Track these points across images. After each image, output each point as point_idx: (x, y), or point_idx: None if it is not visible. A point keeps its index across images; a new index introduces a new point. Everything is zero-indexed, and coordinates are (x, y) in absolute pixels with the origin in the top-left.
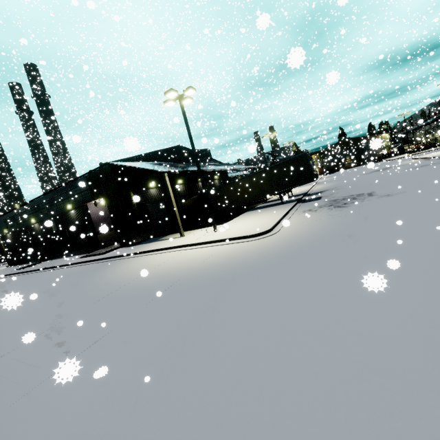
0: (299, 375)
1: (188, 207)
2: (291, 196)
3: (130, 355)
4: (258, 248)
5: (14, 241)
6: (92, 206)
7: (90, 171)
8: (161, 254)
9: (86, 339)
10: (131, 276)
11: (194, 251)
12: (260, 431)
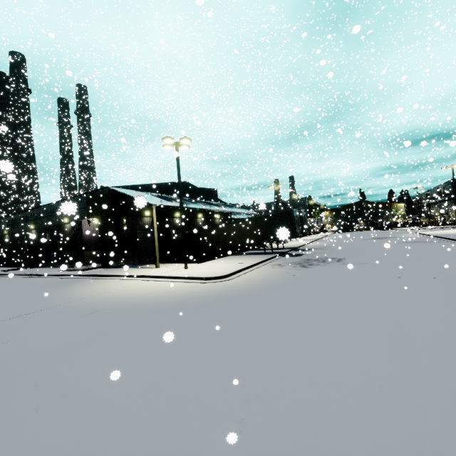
0: (110, 385)
1: (179, 241)
2: (282, 248)
3: (19, 355)
4: (201, 290)
5: (10, 243)
6: (86, 223)
7: (91, 191)
8: (126, 280)
9: (1, 338)
10: (84, 295)
11: (152, 283)
12: (47, 413)
